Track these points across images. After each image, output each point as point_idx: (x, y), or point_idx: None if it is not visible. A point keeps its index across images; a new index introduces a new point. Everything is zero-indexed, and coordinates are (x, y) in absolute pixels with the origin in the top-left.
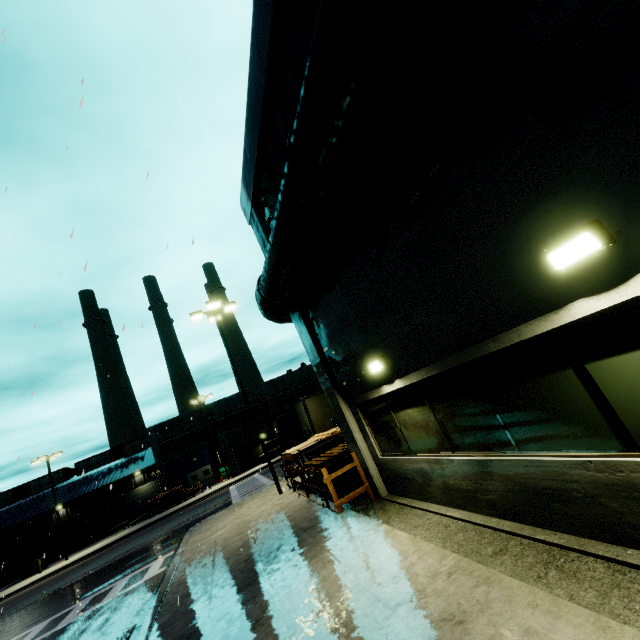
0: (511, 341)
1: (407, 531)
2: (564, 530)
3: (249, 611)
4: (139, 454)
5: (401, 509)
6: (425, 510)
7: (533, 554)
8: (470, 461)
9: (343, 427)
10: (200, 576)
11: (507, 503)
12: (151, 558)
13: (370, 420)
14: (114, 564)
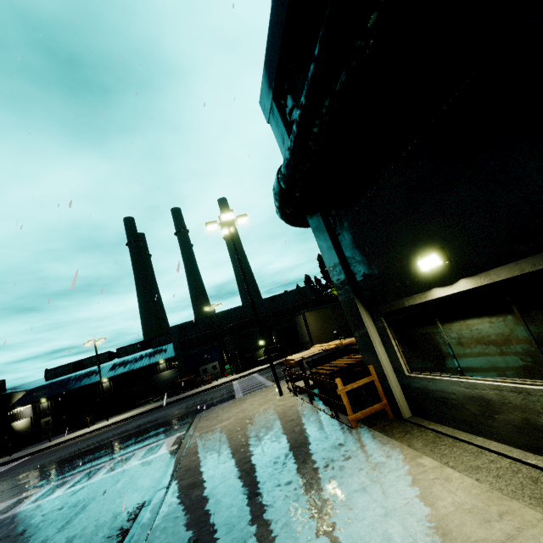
0: None
1: (462, 472)
2: None
3: (259, 534)
4: (163, 347)
5: (438, 438)
6: (481, 447)
7: None
8: None
9: (360, 337)
10: (206, 466)
11: None
12: (166, 434)
13: (398, 332)
14: (138, 432)
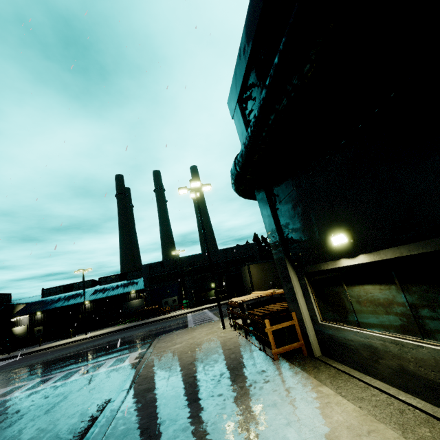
0: None
1: (350, 400)
2: None
3: (193, 428)
4: (135, 280)
5: (338, 374)
6: (368, 384)
7: None
8: None
9: (287, 290)
10: (159, 377)
11: None
12: (131, 350)
13: (316, 288)
14: (109, 346)
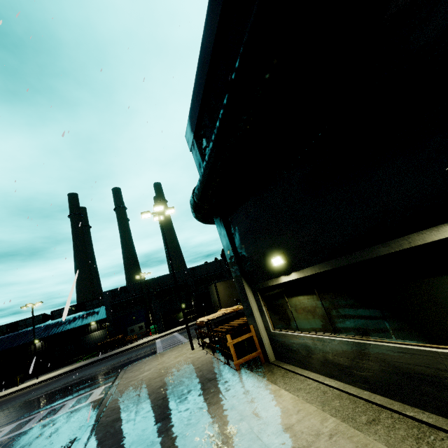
0: (401, 247)
1: (291, 392)
2: (432, 411)
3: (162, 441)
4: (96, 309)
5: (286, 373)
6: (306, 377)
7: (404, 428)
8: (349, 342)
9: (245, 305)
10: (128, 406)
11: (379, 380)
12: (95, 386)
13: (267, 302)
14: (68, 387)
